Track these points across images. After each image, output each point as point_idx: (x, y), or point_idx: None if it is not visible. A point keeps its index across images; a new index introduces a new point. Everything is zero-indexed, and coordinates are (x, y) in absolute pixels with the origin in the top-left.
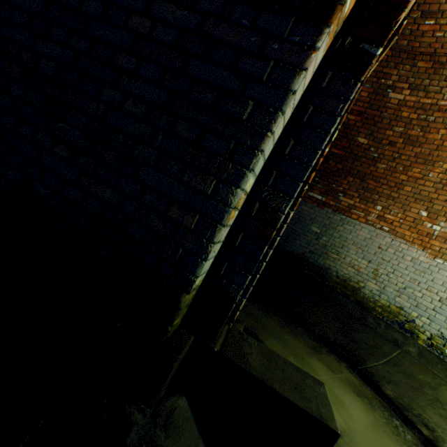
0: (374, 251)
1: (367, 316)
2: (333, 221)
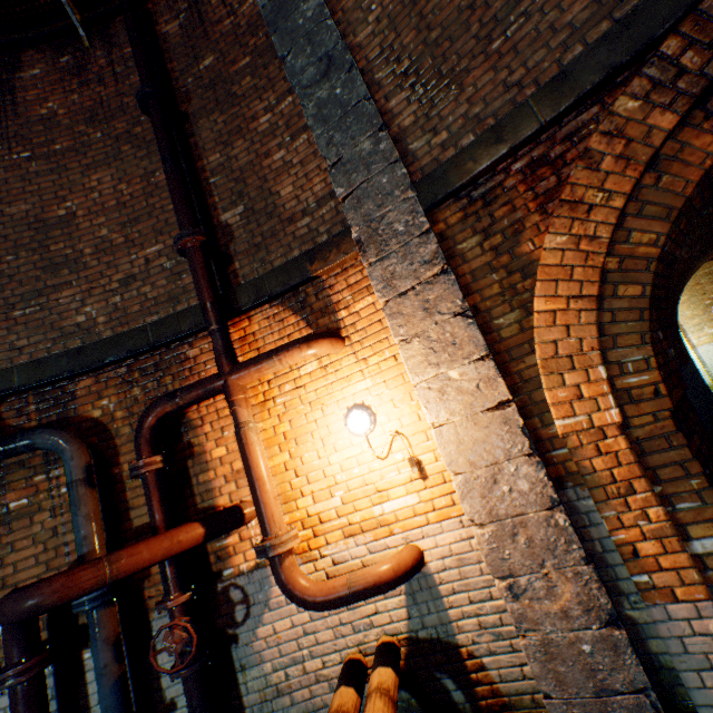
0: None
1: None
2: None
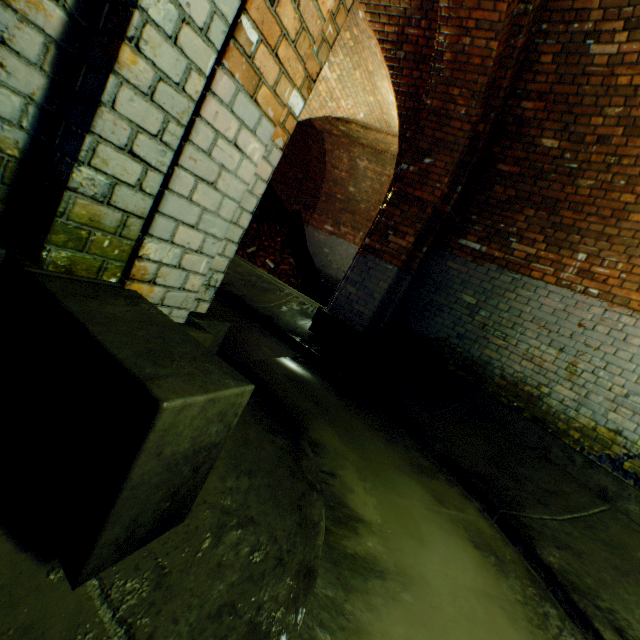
0: (570, 331)
1: (550, 445)
2: (499, 283)
